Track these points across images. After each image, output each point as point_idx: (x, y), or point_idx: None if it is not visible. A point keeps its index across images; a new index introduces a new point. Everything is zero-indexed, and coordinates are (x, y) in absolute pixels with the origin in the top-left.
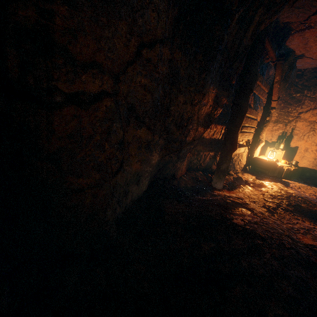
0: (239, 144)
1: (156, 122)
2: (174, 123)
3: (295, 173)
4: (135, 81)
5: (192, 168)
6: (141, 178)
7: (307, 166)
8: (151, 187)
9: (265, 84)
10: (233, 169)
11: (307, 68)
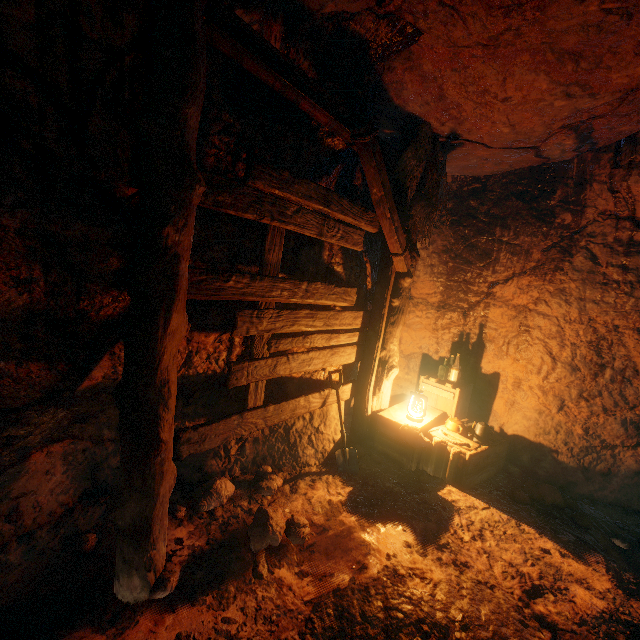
0: (313, 380)
1: None
2: None
3: (485, 462)
4: None
5: (114, 484)
6: None
7: (524, 433)
8: None
9: (348, 210)
10: (293, 463)
11: (491, 173)
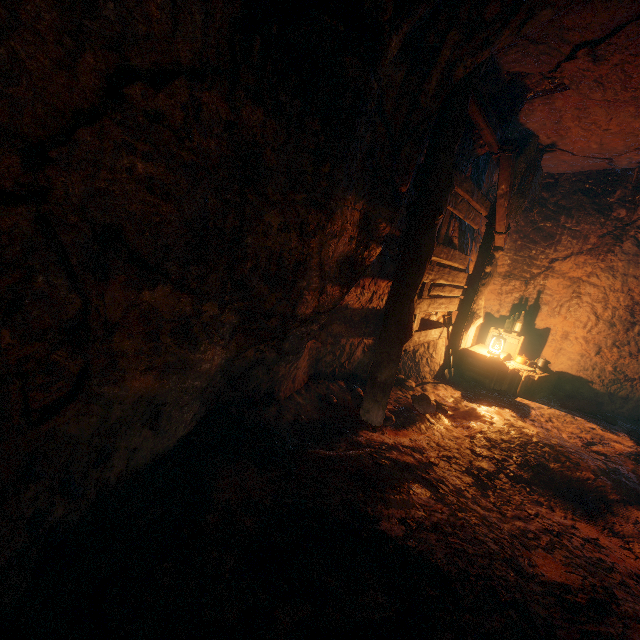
0: (430, 321)
1: (207, 272)
2: (261, 275)
3: (544, 384)
4: (114, 168)
5: (324, 374)
6: (165, 409)
7: (568, 370)
8: (205, 426)
9: (479, 199)
10: (416, 375)
11: (564, 172)
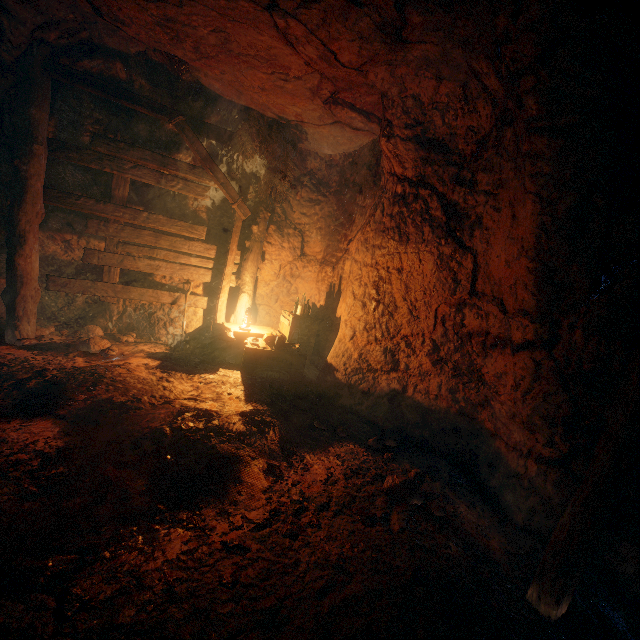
0: (179, 289)
1: None
2: None
3: (271, 362)
4: None
5: (46, 314)
6: None
7: (328, 357)
8: None
9: (188, 170)
10: (150, 335)
11: (355, 148)
